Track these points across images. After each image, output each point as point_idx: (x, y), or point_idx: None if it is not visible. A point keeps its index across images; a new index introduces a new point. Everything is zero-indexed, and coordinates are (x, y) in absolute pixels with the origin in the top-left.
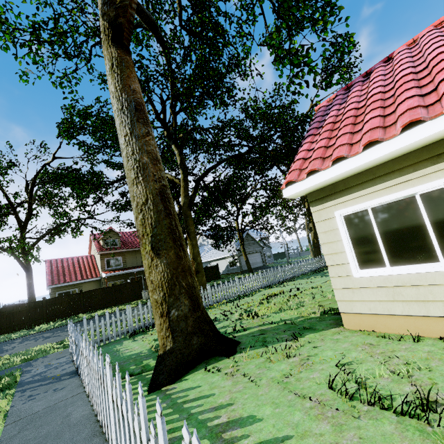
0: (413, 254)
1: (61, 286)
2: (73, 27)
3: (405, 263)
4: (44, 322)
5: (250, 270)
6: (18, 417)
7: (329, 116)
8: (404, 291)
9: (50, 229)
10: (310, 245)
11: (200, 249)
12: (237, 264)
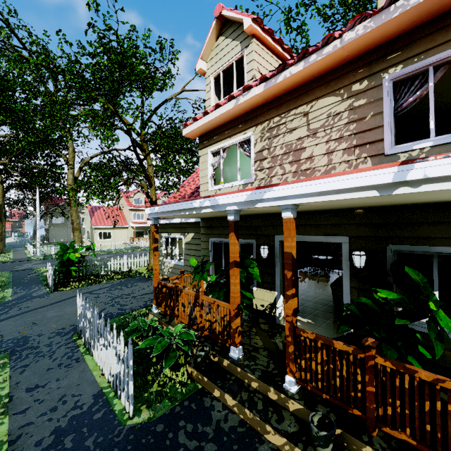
0: (106, 238)
1: None
2: None
3: (104, 239)
4: None
5: None
6: None
7: (96, 214)
8: (104, 242)
9: None
10: None
11: None
12: None
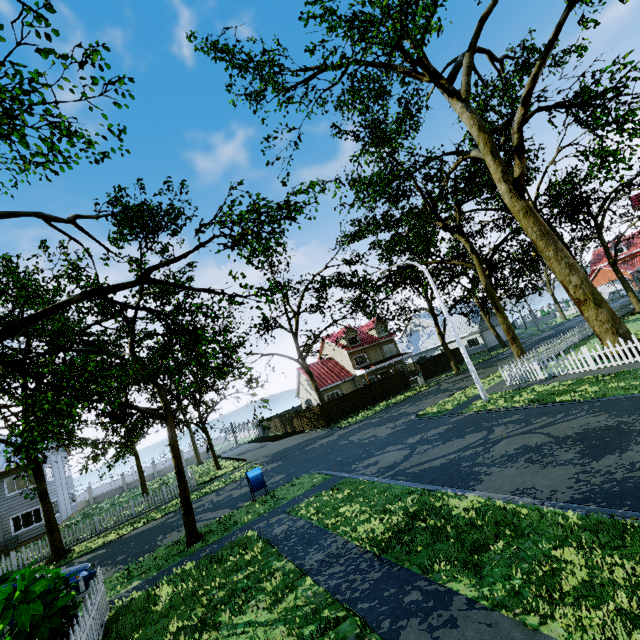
0: None
1: (326, 388)
2: (402, 168)
3: None
4: (350, 414)
5: (503, 344)
6: (574, 378)
7: None
8: None
9: (314, 335)
10: (558, 306)
11: (413, 336)
12: (481, 342)
